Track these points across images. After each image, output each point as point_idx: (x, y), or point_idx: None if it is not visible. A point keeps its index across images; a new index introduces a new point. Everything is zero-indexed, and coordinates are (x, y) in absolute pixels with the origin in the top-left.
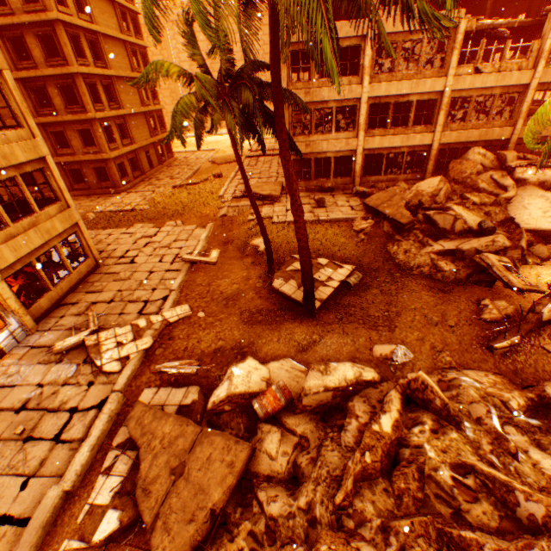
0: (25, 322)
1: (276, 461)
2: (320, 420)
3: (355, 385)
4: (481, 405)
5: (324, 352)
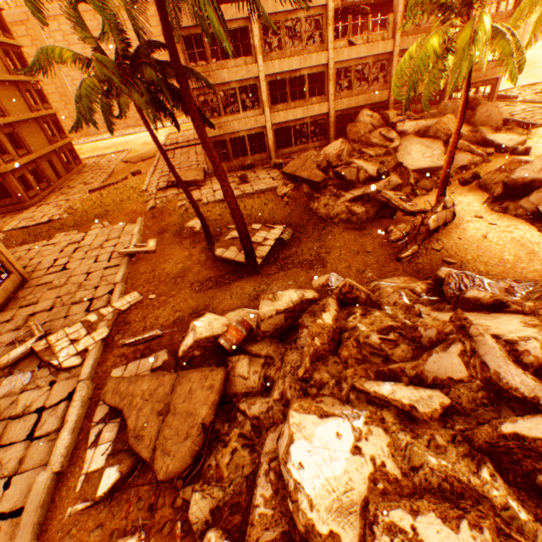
0: None
1: (250, 379)
2: (280, 342)
3: (301, 305)
4: (395, 294)
5: None
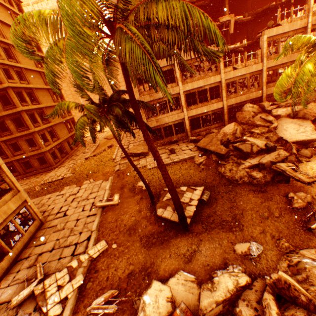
0: None
1: None
2: None
3: (236, 292)
4: None
5: (203, 259)
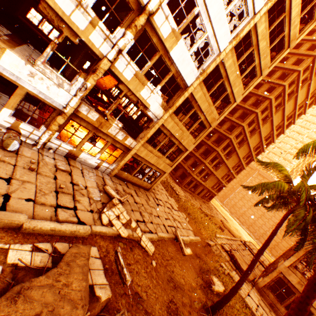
0: (114, 170)
1: None
2: None
3: None
4: None
5: None
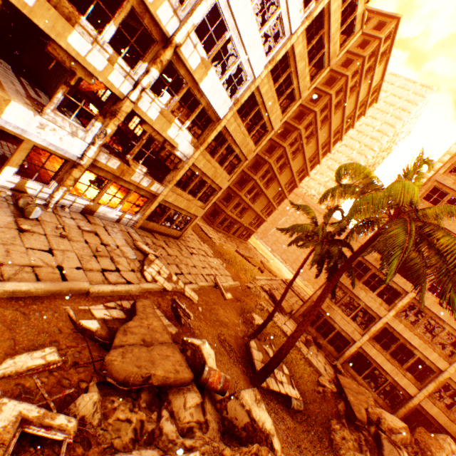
0: (139, 221)
1: (185, 410)
2: (221, 432)
3: (264, 437)
4: None
5: None
